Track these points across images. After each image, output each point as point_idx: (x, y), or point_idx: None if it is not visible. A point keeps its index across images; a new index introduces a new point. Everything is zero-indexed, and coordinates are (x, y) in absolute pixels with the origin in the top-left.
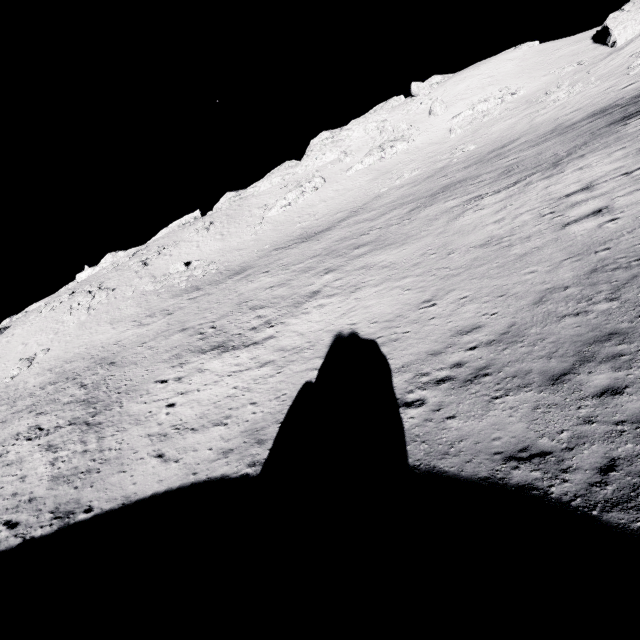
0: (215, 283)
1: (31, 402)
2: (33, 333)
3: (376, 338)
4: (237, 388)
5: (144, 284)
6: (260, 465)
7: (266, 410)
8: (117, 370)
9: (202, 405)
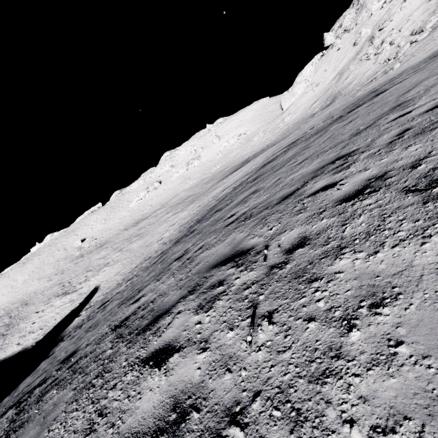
0: (90, 253)
1: None
2: (1, 288)
3: (99, 289)
4: (56, 313)
5: (59, 254)
6: (38, 342)
7: (56, 322)
8: (26, 308)
9: (42, 322)
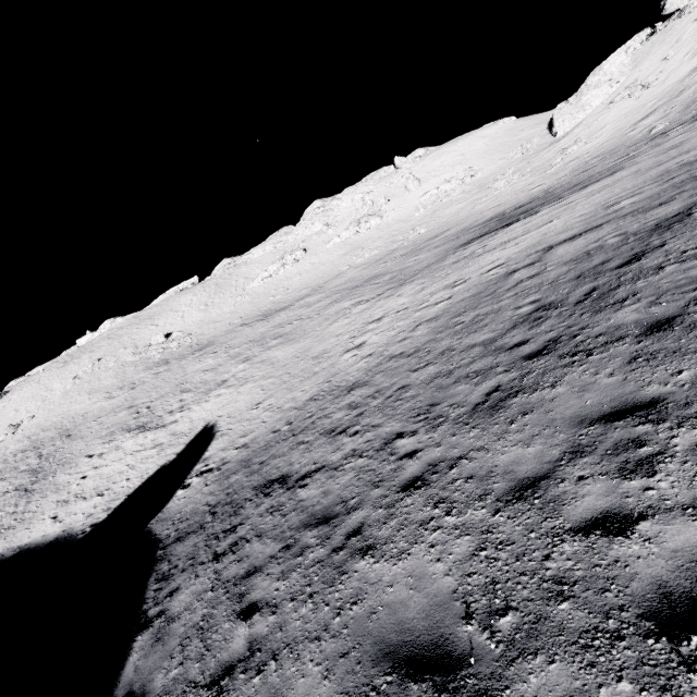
0: (181, 358)
1: (1, 468)
2: (26, 400)
3: (218, 431)
4: (128, 466)
5: (126, 355)
6: (96, 525)
7: (130, 485)
8: (68, 443)
9: (101, 478)
